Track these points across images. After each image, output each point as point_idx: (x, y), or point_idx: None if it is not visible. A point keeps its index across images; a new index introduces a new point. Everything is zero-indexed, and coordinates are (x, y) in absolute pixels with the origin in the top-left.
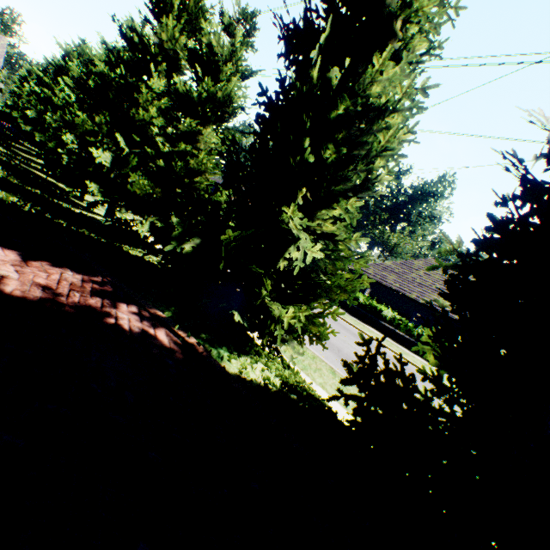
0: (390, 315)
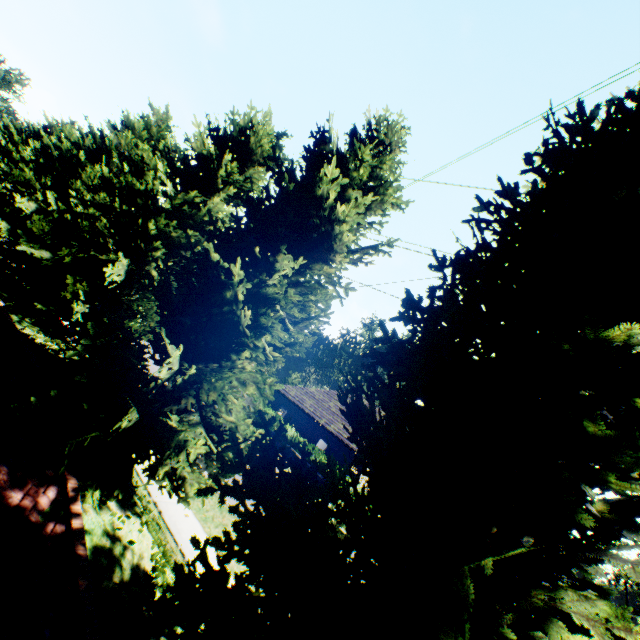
0: (292, 434)
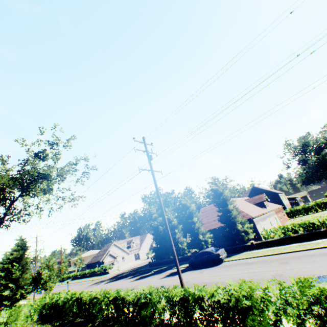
0: (87, 271)
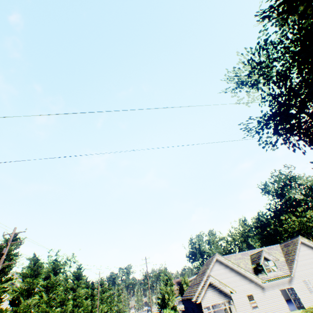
0: None
